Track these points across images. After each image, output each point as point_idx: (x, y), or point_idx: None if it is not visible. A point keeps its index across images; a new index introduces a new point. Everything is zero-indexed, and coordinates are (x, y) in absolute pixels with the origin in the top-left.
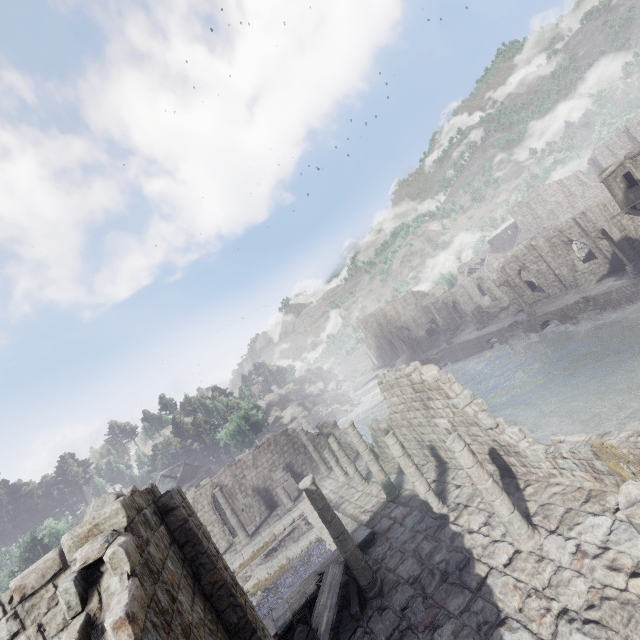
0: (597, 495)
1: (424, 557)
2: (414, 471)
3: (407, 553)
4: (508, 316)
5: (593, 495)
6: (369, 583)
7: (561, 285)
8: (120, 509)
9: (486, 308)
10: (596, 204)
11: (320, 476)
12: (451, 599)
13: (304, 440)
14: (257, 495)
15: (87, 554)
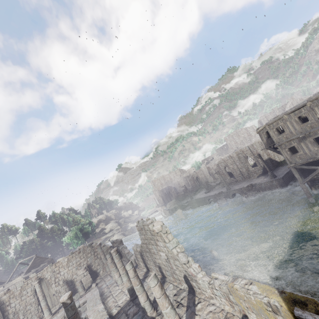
0: (229, 317)
1: None
2: (139, 288)
3: None
4: (219, 188)
5: (228, 317)
6: None
7: (242, 176)
8: None
9: (210, 182)
10: (258, 141)
11: (106, 273)
12: None
13: (99, 251)
14: (65, 285)
15: None
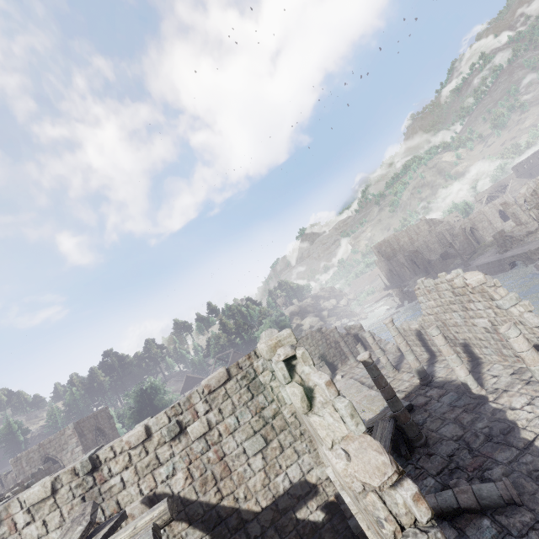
0: None
1: (465, 424)
2: (455, 358)
3: (447, 420)
4: (536, 239)
5: None
6: (416, 436)
7: None
8: (291, 333)
9: (509, 232)
10: None
11: (349, 366)
12: (498, 453)
13: (337, 337)
14: None
15: (286, 352)
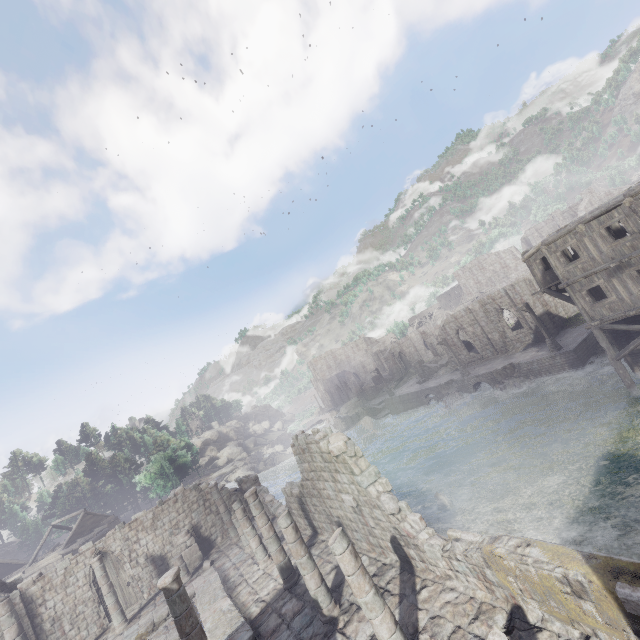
0: (487, 611)
1: None
2: (306, 561)
3: None
4: (446, 373)
5: (483, 610)
6: None
7: (493, 349)
8: None
9: (428, 362)
10: (523, 279)
11: (229, 542)
12: None
13: (215, 498)
14: (150, 564)
15: None
